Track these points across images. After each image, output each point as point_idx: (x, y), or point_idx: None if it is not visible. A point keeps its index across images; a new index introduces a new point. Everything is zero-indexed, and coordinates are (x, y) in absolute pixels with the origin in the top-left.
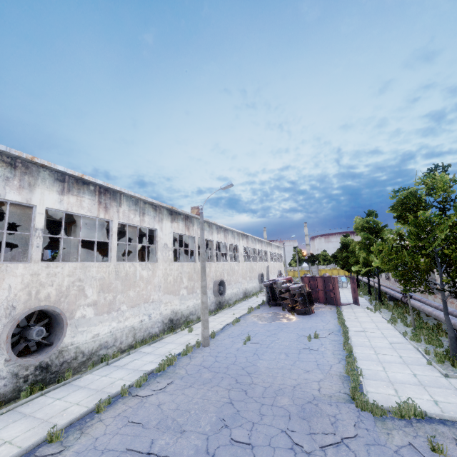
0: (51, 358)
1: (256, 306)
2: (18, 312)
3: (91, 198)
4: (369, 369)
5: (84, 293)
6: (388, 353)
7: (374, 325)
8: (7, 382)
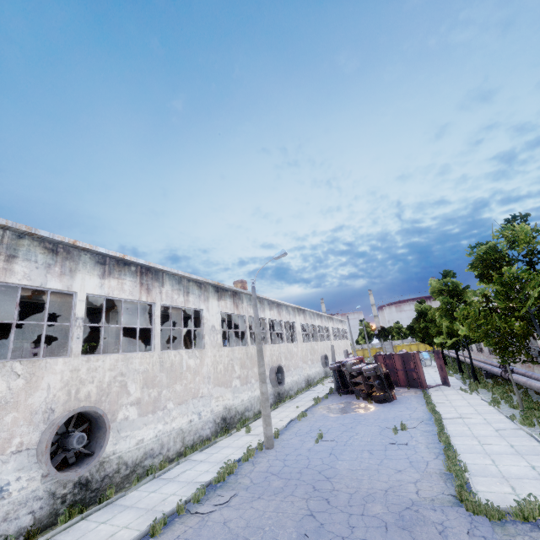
0: (91, 472)
1: (324, 396)
2: (56, 416)
3: (133, 280)
4: (475, 463)
5: (127, 390)
6: (496, 442)
7: (472, 409)
8: (43, 503)
